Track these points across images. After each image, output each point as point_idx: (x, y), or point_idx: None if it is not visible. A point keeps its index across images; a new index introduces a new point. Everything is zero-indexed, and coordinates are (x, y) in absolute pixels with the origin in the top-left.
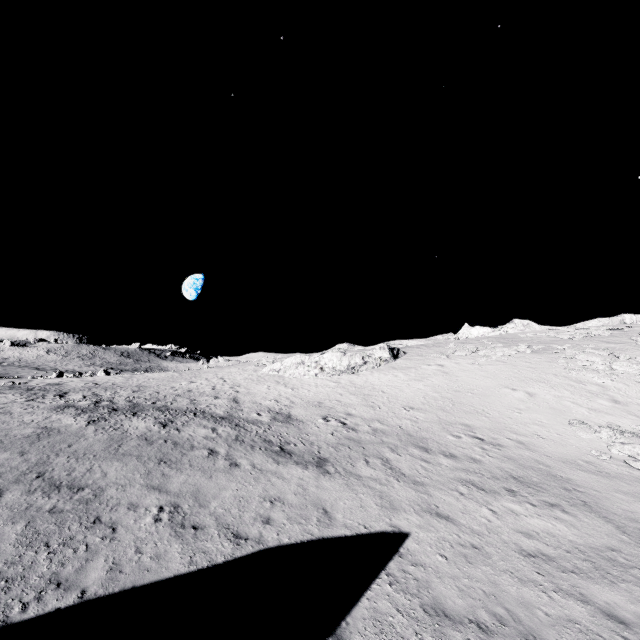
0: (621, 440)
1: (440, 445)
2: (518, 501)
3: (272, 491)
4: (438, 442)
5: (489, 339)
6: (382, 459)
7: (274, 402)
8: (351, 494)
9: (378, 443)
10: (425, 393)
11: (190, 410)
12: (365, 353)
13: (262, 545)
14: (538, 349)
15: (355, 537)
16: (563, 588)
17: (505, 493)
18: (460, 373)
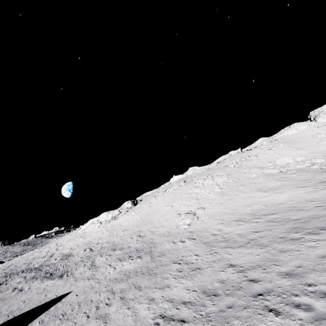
0: (185, 217)
1: (122, 245)
2: (129, 260)
3: (28, 296)
4: (122, 244)
5: (177, 181)
6: (92, 261)
7: (69, 249)
8: (64, 284)
9: (97, 254)
10: (136, 220)
11: (22, 270)
12: (120, 208)
13: (5, 320)
14: (188, 182)
15: (49, 301)
16: (108, 289)
17: (127, 258)
18: (155, 204)
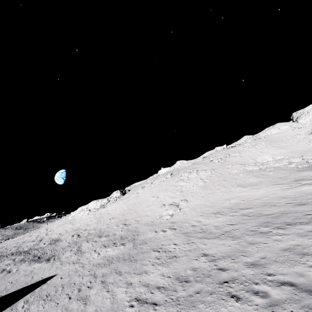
0: (168, 208)
1: (108, 232)
2: (113, 246)
3: (16, 278)
4: (108, 231)
5: (164, 173)
6: (79, 247)
7: (58, 235)
8: (50, 267)
9: (84, 240)
10: (123, 209)
11: (12, 253)
12: (109, 197)
13: None
14: (174, 174)
15: (34, 283)
16: (91, 273)
17: (112, 245)
18: (142, 195)
